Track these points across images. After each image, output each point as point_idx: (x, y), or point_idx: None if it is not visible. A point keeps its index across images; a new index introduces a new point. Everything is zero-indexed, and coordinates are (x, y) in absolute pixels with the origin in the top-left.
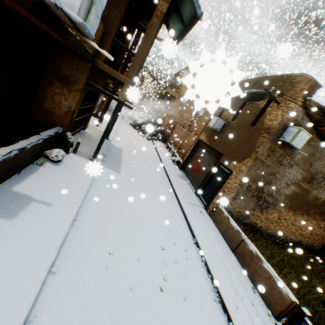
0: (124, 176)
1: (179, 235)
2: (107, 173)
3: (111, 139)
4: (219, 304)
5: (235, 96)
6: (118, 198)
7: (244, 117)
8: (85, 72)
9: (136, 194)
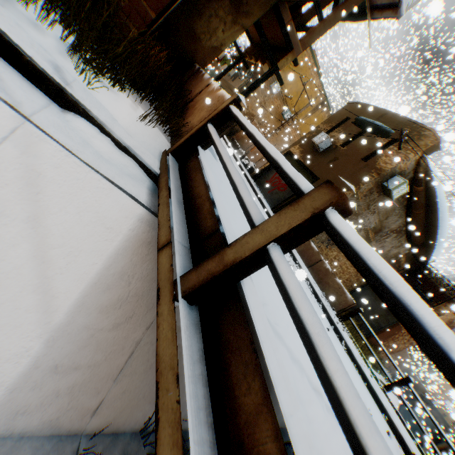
0: None
1: None
2: None
3: None
4: (311, 292)
5: (353, 120)
6: None
7: (356, 148)
8: (264, 9)
9: None
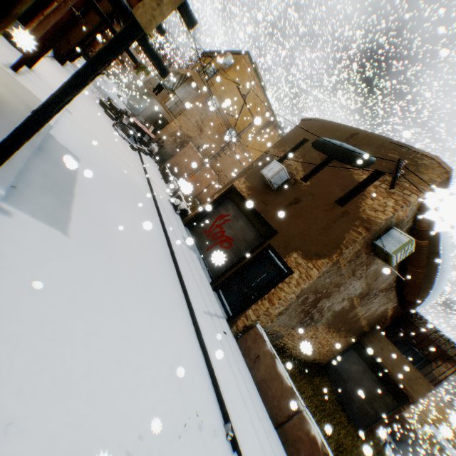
0: (79, 245)
1: (203, 429)
2: (23, 236)
3: (53, 122)
4: None
5: (313, 142)
6: (53, 343)
7: (325, 184)
8: None
9: (108, 310)
